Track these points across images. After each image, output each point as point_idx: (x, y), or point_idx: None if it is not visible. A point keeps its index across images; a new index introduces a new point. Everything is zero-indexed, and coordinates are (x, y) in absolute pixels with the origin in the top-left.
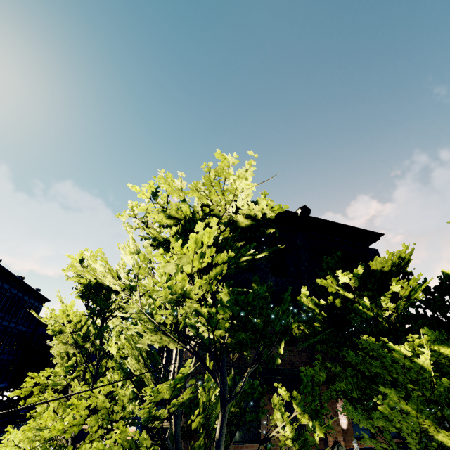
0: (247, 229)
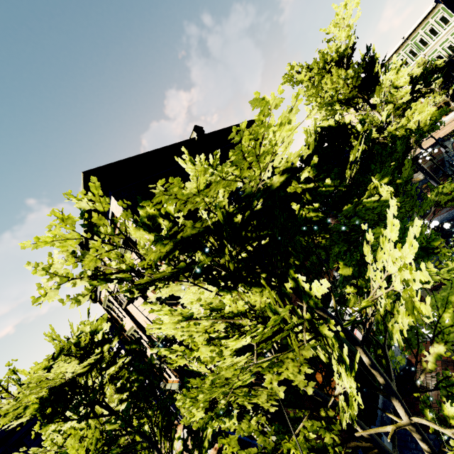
0: (281, 186)
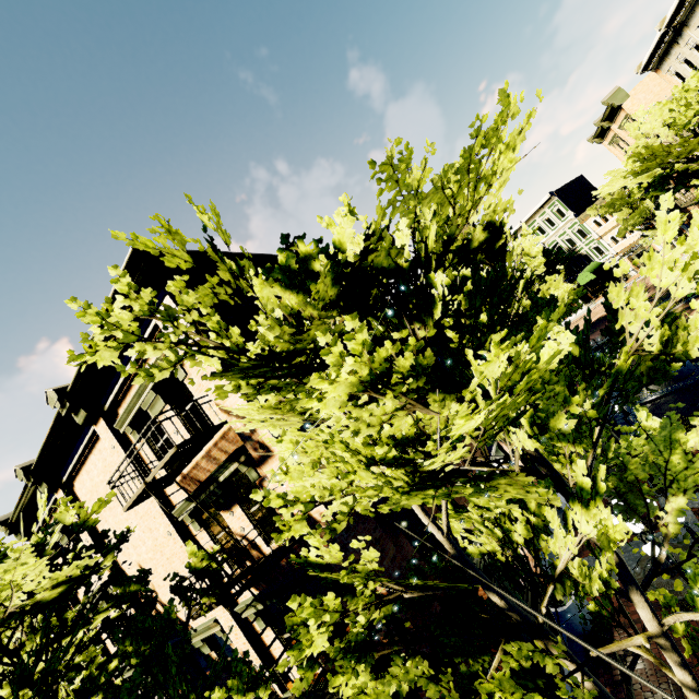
0: (478, 251)
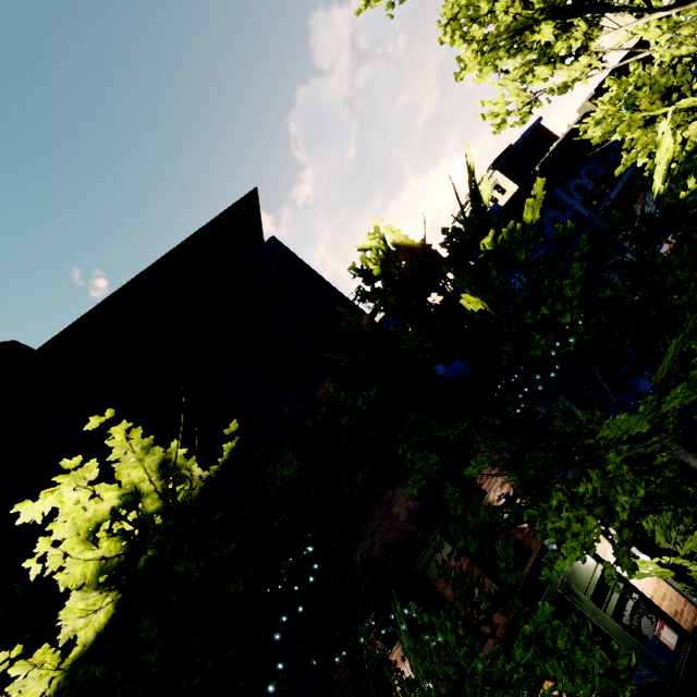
0: None
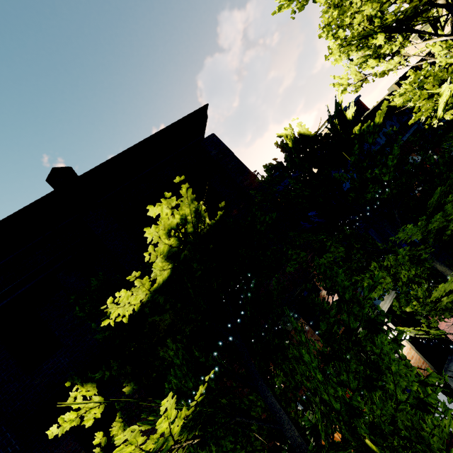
0: None
